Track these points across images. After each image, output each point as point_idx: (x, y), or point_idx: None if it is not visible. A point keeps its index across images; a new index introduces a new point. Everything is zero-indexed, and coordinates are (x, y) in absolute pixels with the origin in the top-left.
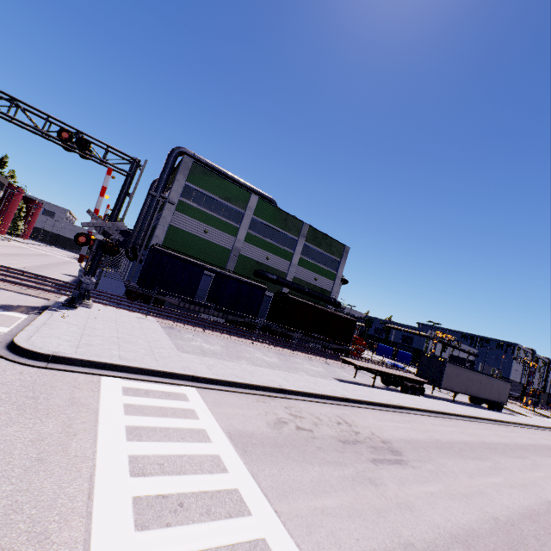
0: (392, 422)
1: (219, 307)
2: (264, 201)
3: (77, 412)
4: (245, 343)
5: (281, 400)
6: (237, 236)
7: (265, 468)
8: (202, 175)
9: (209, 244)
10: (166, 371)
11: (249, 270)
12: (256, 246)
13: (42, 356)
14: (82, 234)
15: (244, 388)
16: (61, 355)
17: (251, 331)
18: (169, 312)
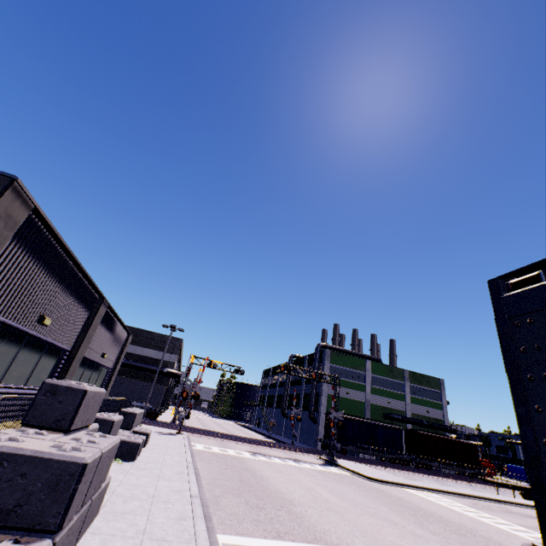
0: (531, 511)
1: (378, 449)
2: (374, 362)
3: (417, 495)
4: (410, 473)
5: (465, 498)
6: (365, 391)
7: (481, 510)
8: (336, 357)
9: (351, 401)
10: (415, 485)
11: (379, 414)
12: (378, 395)
13: (381, 481)
14: (332, 421)
15: (446, 493)
16: (385, 480)
17: (402, 464)
18: (350, 457)
